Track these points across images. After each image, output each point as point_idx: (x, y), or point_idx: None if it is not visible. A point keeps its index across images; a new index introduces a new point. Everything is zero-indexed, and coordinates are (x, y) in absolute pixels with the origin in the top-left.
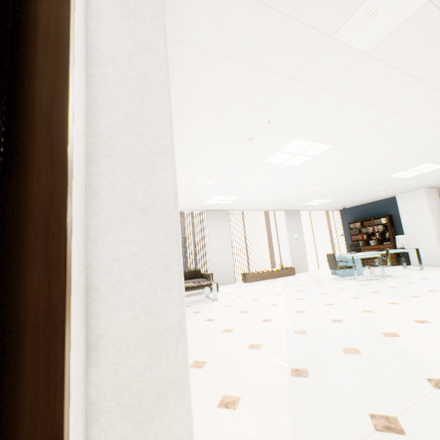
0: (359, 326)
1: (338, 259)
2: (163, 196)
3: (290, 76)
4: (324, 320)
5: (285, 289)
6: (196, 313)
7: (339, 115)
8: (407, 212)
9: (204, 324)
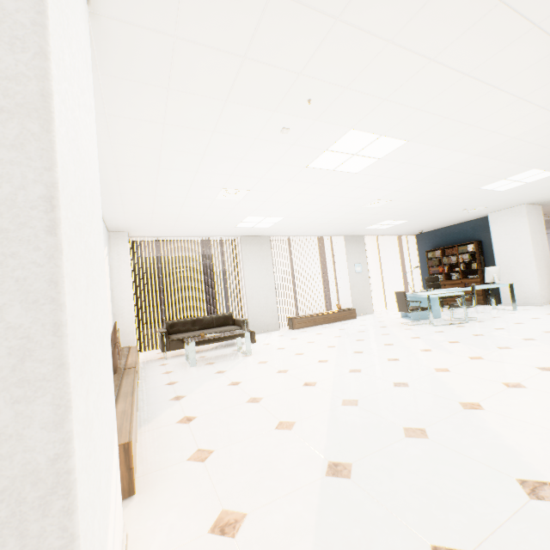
0: (430, 392)
1: (410, 298)
2: (15, 205)
3: (334, 14)
4: (385, 383)
5: (341, 338)
6: (220, 373)
7: (414, 90)
8: (501, 236)
9: (226, 390)
